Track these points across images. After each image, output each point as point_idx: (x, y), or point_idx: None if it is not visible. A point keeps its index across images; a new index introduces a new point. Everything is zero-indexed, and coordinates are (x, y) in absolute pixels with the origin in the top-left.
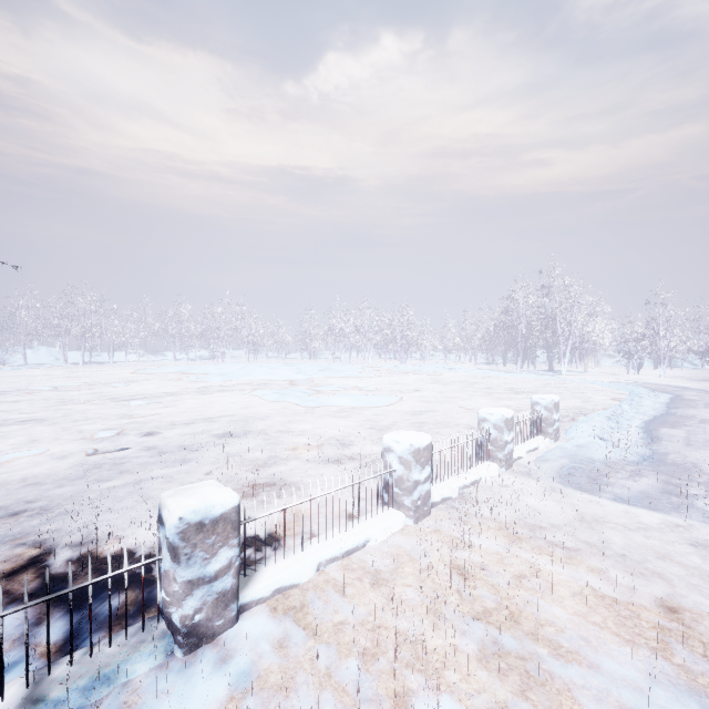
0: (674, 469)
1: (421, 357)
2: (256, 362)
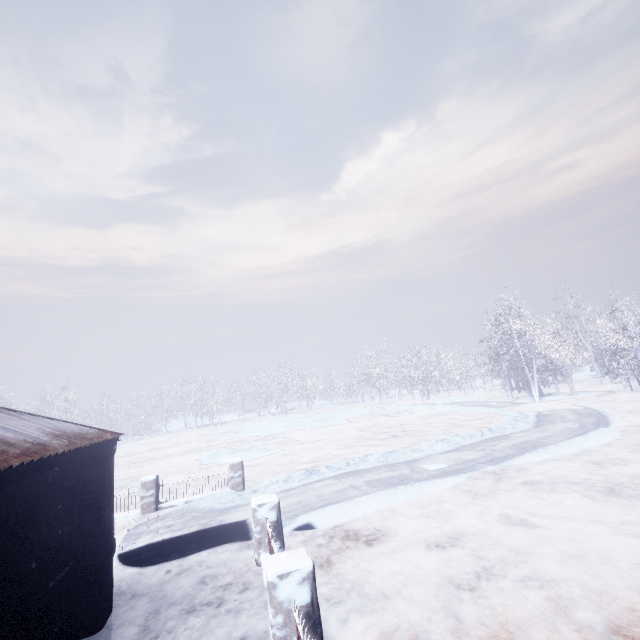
0: (212, 515)
1: (459, 388)
2: (309, 412)
